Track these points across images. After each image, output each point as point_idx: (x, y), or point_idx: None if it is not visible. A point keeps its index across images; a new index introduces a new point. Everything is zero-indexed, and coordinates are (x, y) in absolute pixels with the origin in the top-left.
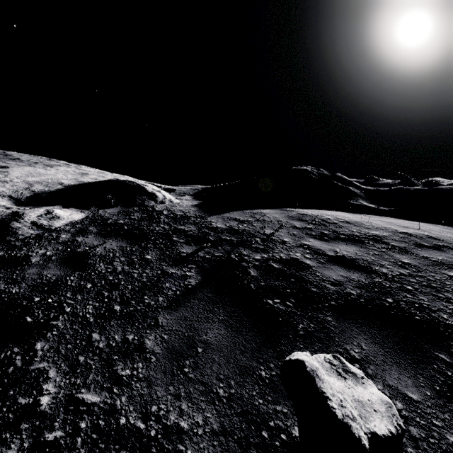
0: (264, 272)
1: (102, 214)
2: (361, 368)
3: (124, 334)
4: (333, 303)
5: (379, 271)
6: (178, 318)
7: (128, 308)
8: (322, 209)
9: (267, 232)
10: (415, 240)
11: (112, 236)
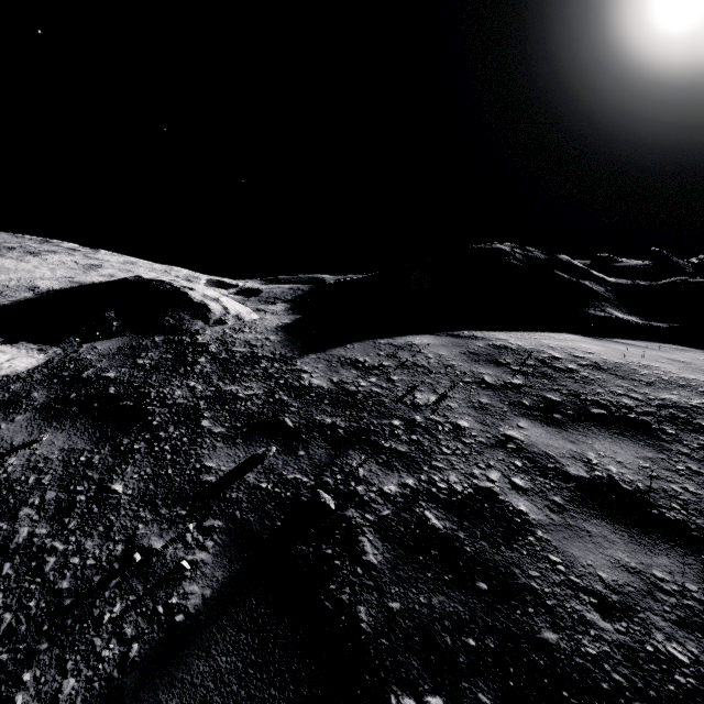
0: (402, 551)
1: (83, 354)
2: None
3: None
4: None
5: None
6: None
7: None
8: (535, 328)
9: (419, 400)
10: None
11: (69, 418)
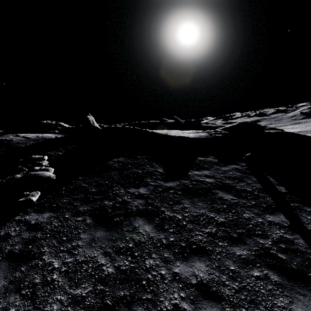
0: None
1: None
2: None
3: None
4: None
5: (12, 140)
6: None
7: None
8: (37, 133)
9: None
10: (35, 137)
11: None
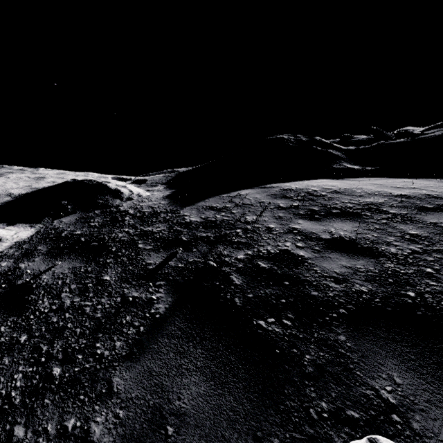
0: (250, 277)
1: (56, 225)
2: (402, 421)
3: (62, 420)
4: (342, 311)
5: (387, 252)
6: (139, 375)
7: (72, 370)
8: (305, 179)
9: (248, 219)
10: (415, 202)
11: (65, 255)
